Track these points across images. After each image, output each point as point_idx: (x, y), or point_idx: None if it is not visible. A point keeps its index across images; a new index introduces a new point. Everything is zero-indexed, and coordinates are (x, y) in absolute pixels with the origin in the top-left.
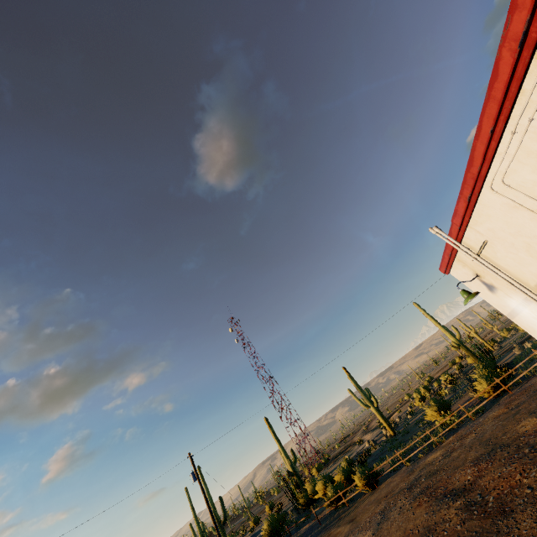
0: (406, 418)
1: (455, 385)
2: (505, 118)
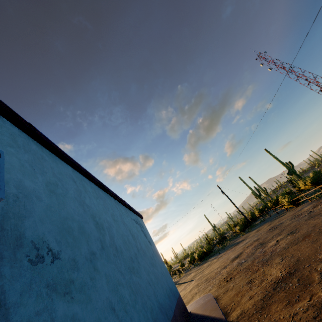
0: None
1: None
2: None
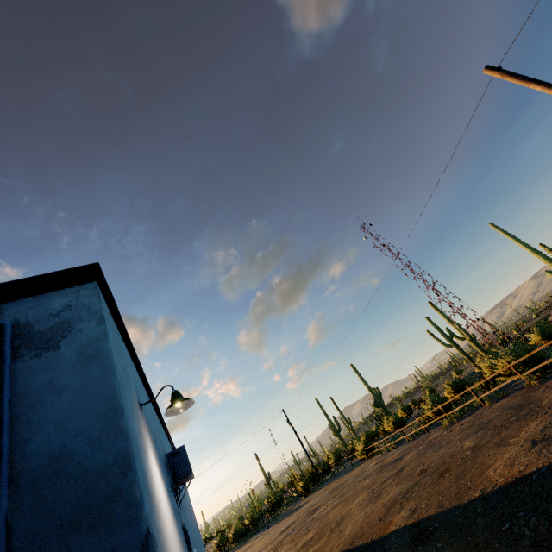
0: None
1: None
2: None
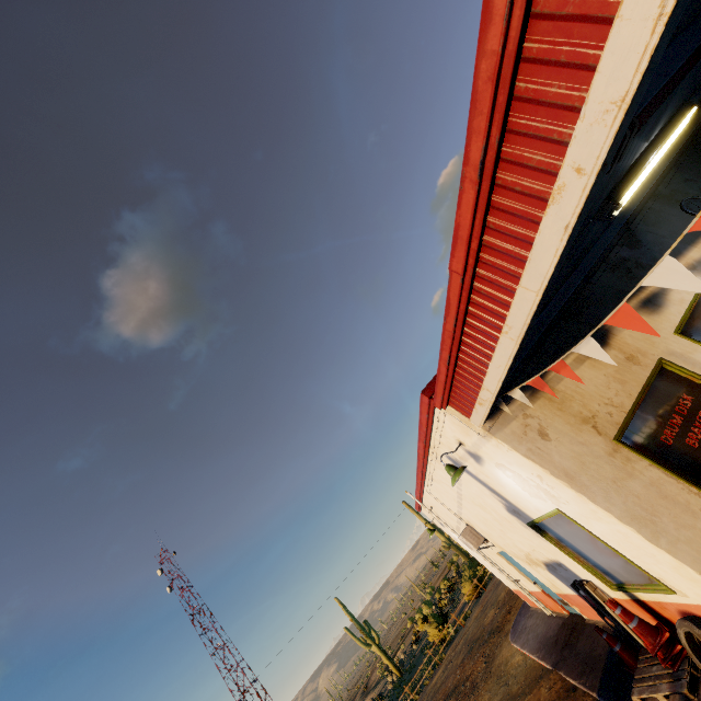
0: (411, 650)
1: (452, 592)
2: (424, 481)
